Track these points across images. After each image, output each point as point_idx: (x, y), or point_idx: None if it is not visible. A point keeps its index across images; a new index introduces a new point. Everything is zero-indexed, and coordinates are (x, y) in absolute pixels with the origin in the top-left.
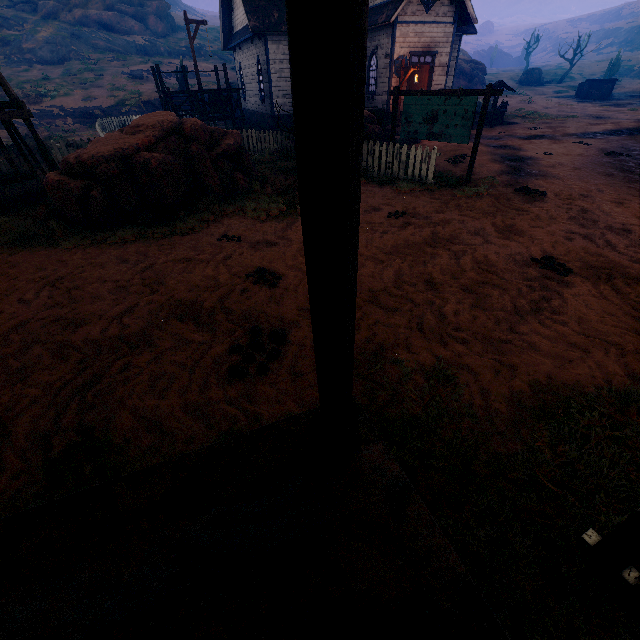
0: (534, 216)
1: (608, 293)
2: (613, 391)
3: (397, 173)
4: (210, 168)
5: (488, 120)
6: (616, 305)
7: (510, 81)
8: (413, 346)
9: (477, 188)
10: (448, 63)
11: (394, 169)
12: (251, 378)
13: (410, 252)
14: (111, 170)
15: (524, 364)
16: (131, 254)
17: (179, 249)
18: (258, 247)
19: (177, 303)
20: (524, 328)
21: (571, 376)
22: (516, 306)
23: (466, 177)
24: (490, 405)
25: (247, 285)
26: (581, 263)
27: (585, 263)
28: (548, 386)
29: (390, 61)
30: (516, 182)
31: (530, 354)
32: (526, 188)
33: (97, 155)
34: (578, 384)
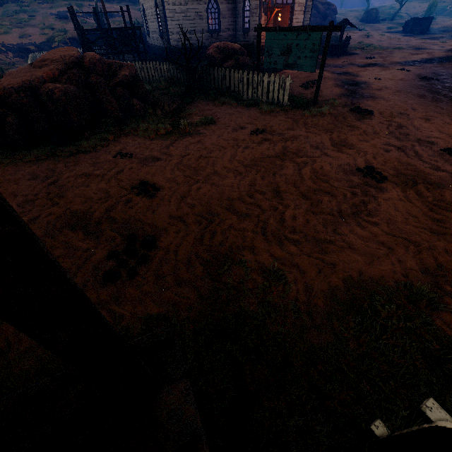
0: (362, 131)
1: (412, 197)
2: (407, 289)
3: (261, 97)
4: (109, 96)
5: (335, 51)
6: (417, 207)
7: (355, 19)
8: (256, 248)
9: (321, 108)
10: (305, 4)
11: (258, 93)
12: (122, 281)
13: (264, 164)
14: (21, 99)
15: (342, 262)
16: (42, 171)
17: (81, 165)
18: (145, 162)
19: (72, 214)
20: (345, 229)
21: (377, 272)
22: (341, 210)
23: (313, 99)
24: (311, 300)
25: (131, 196)
26: (394, 171)
27: (397, 171)
28: (358, 281)
29: (259, 2)
30: (351, 103)
31: (347, 253)
32: (358, 108)
33: (7, 87)
34: (382, 279)
